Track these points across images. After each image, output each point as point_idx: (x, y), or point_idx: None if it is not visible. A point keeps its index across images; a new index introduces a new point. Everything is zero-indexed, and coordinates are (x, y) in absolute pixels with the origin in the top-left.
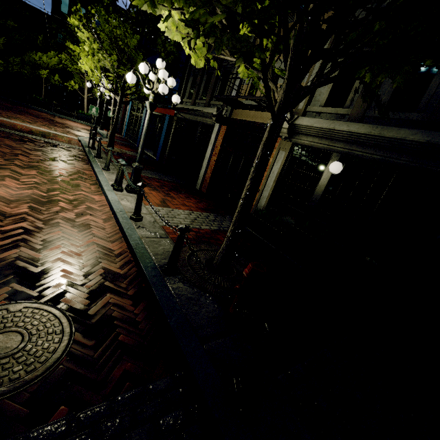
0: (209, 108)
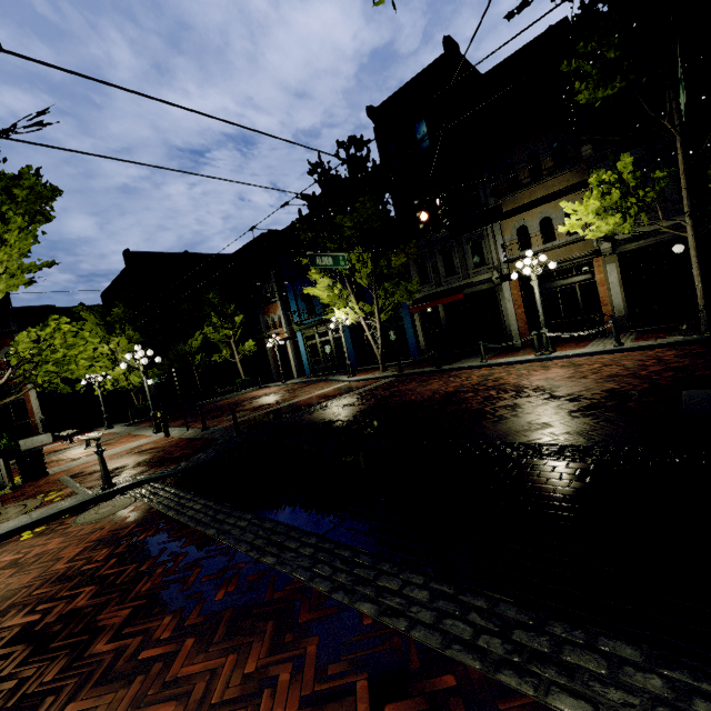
0: (476, 277)
